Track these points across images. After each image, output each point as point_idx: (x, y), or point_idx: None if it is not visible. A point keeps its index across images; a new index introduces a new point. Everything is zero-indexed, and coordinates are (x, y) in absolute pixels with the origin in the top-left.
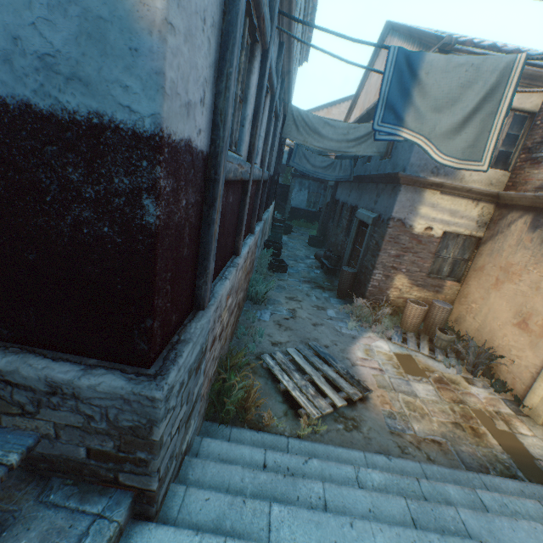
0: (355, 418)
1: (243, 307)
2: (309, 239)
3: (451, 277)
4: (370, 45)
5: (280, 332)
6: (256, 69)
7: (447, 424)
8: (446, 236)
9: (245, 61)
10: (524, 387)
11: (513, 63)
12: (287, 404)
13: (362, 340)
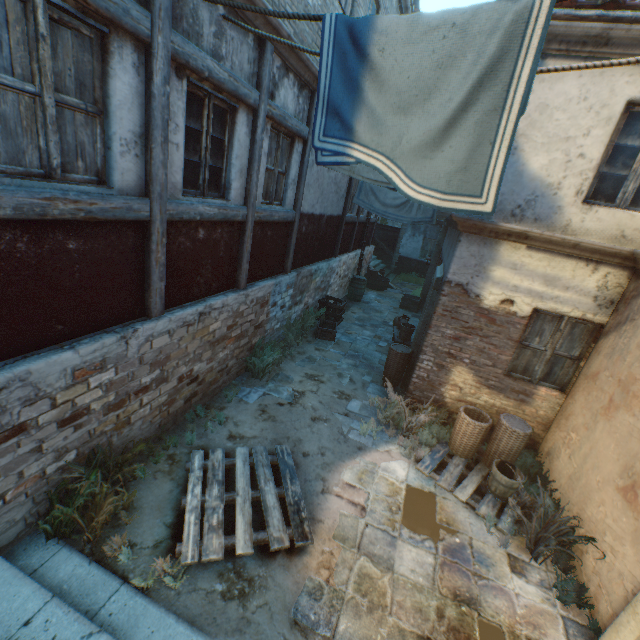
0: (254, 580)
1: (229, 380)
2: (401, 299)
3: (550, 381)
4: (299, 18)
5: (255, 421)
6: (124, 71)
7: (408, 637)
8: (540, 316)
9: (92, 60)
10: (611, 611)
11: (530, 9)
12: (172, 529)
13: (371, 455)
